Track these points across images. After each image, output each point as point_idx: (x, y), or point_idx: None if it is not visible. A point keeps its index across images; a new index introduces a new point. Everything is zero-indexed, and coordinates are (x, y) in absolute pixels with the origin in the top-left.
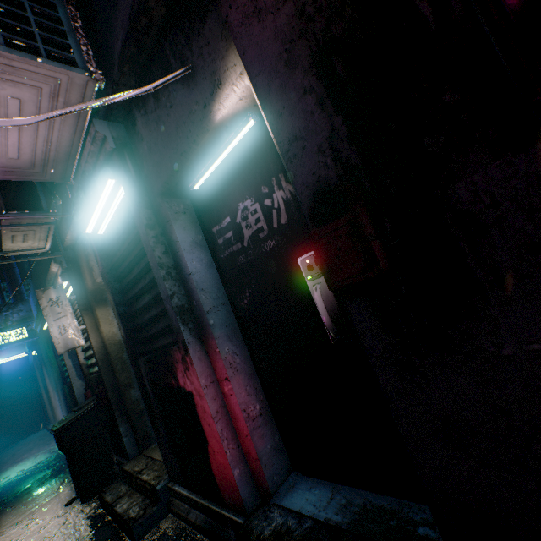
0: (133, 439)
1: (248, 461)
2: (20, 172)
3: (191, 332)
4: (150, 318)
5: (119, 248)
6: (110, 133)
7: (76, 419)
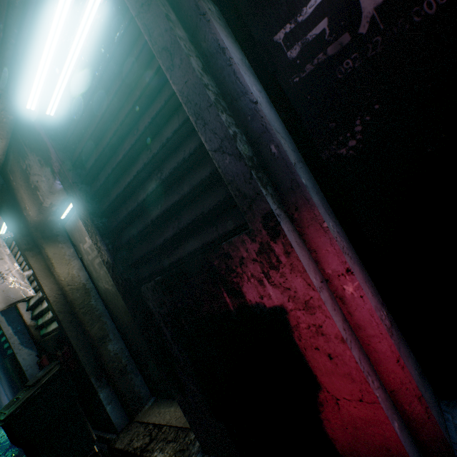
0: (119, 405)
1: (396, 404)
2: None
3: (274, 201)
4: (161, 213)
5: (87, 125)
6: None
7: (34, 397)
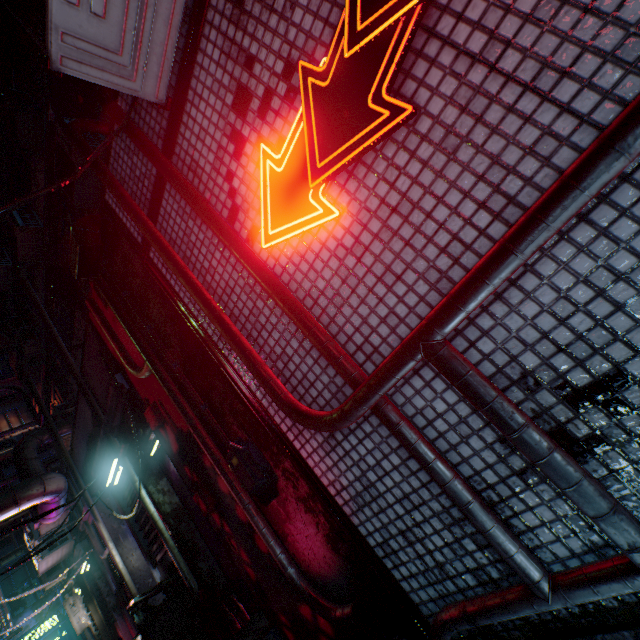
0: None
1: None
2: (53, 565)
3: (118, 614)
4: (109, 608)
5: (95, 577)
6: (82, 547)
7: None
